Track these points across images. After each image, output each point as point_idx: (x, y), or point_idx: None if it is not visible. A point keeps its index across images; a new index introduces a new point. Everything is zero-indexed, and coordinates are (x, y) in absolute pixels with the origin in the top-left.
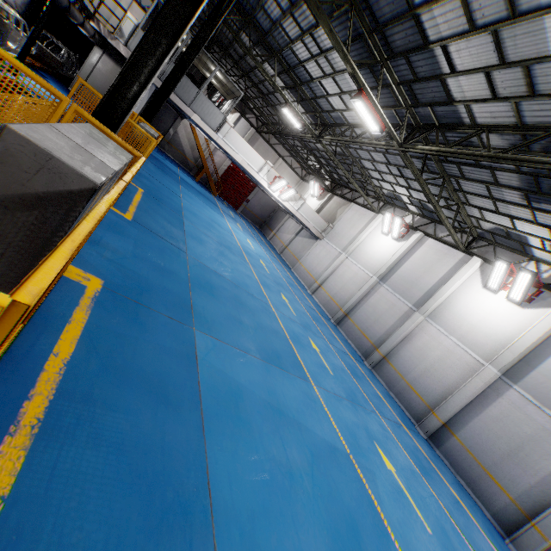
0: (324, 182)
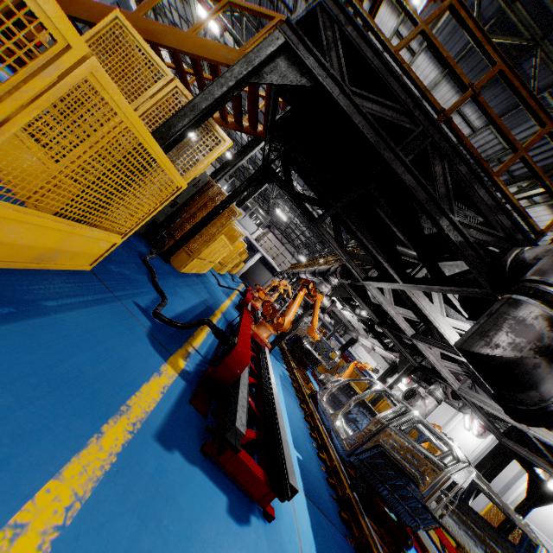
0: (411, 375)
